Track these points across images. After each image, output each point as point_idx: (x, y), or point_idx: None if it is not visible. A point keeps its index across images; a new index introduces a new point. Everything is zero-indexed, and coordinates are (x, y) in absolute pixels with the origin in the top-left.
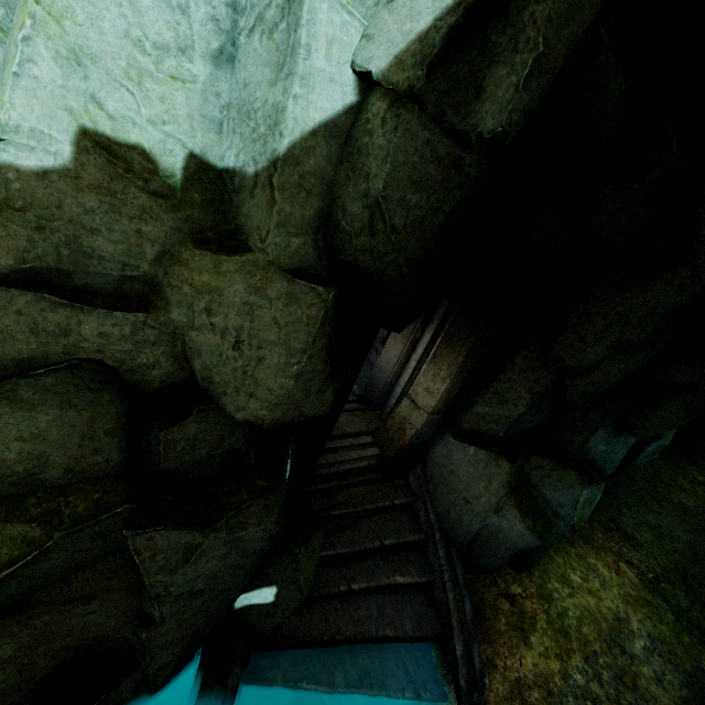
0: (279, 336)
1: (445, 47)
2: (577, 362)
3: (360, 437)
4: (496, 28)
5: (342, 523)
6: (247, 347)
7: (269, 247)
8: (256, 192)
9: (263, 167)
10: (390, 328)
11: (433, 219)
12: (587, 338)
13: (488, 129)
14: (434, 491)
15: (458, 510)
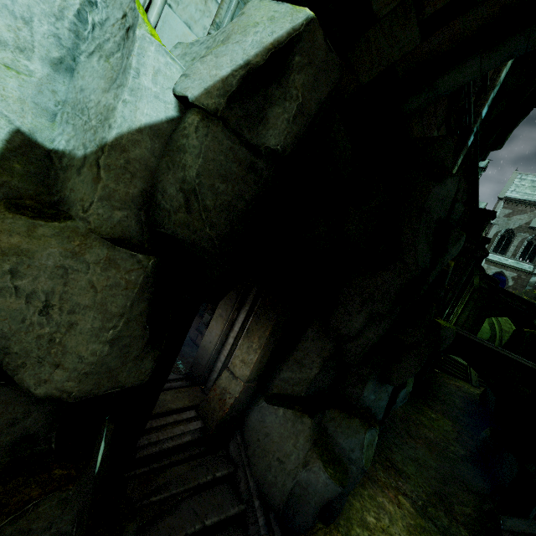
0: (94, 300)
1: (240, 89)
2: (348, 330)
3: (184, 413)
4: (272, 85)
5: (161, 510)
6: (57, 312)
7: (91, 216)
8: (83, 170)
9: (92, 151)
10: (208, 301)
11: (237, 204)
12: (352, 311)
13: (272, 145)
14: (252, 457)
15: (274, 472)
